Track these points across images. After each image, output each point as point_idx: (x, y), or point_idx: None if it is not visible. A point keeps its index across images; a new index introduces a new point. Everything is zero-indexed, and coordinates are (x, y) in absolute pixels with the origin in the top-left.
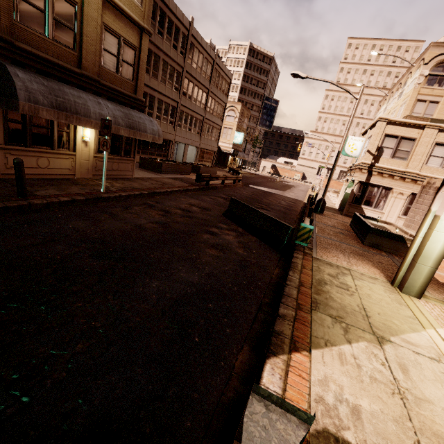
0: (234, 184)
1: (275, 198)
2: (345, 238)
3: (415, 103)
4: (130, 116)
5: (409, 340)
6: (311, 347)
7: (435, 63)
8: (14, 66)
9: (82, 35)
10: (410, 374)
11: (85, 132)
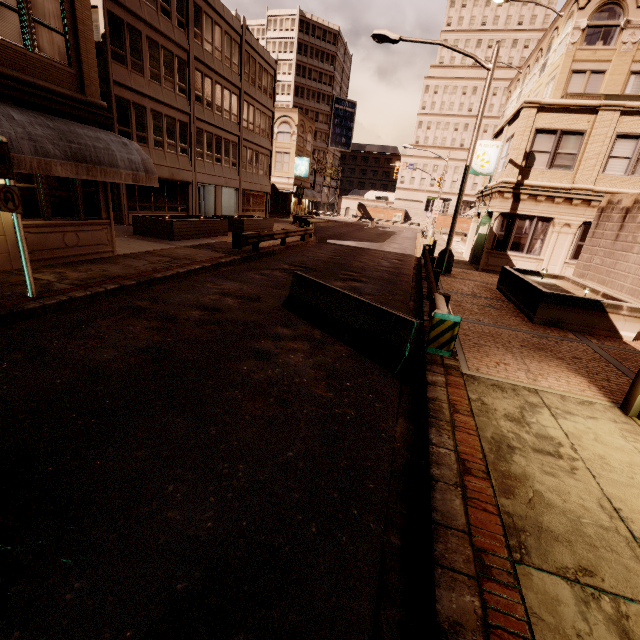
0: (302, 243)
1: (370, 256)
2: (501, 317)
3: (569, 76)
4: (71, 136)
5: None
6: None
7: (596, 5)
8: None
9: None
10: None
11: None
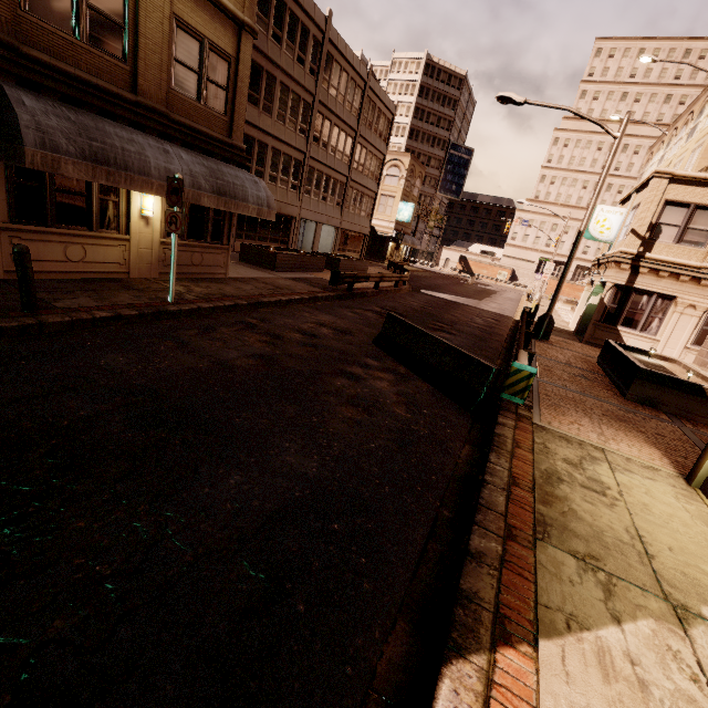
0: (395, 289)
1: (464, 312)
2: (591, 387)
3: None
4: (219, 173)
5: None
6: (537, 634)
7: None
8: (18, 89)
9: (138, 34)
10: None
11: (145, 201)
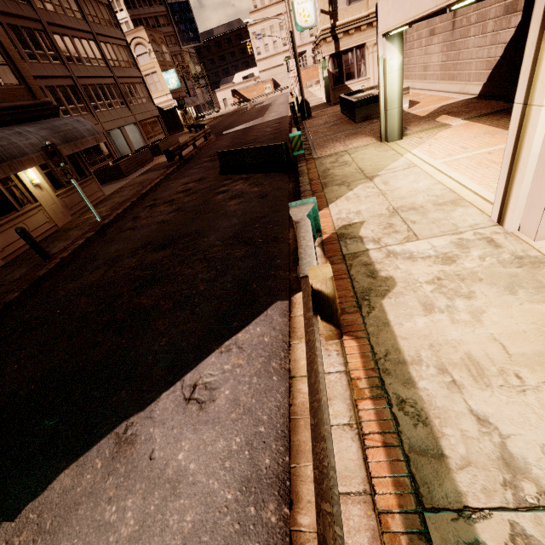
0: (207, 142)
1: (257, 130)
2: (339, 128)
3: None
4: (56, 129)
5: (391, 168)
6: (328, 205)
7: None
8: None
9: None
10: (389, 183)
11: (29, 175)
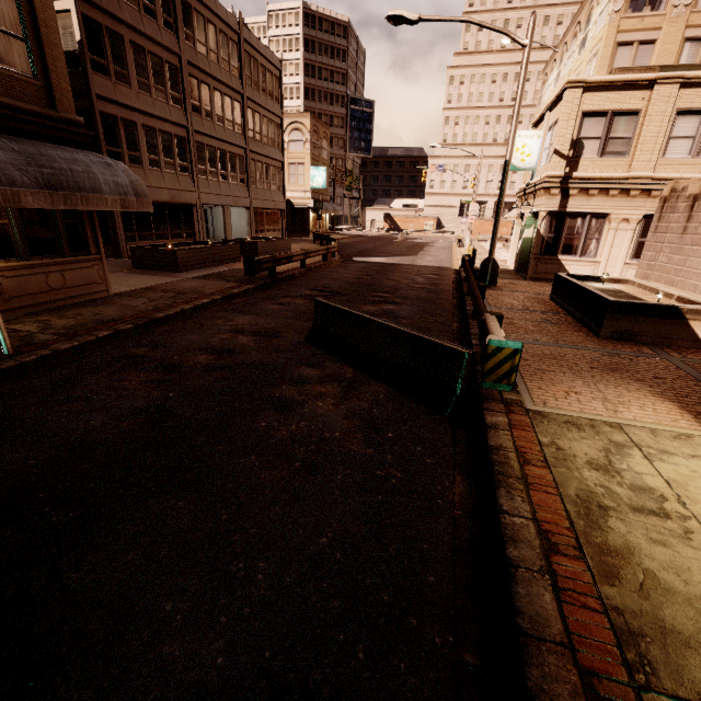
0: (325, 263)
1: (402, 273)
2: (561, 333)
3: (614, 50)
4: (42, 159)
5: None
6: None
7: None
8: None
9: None
10: None
11: None
